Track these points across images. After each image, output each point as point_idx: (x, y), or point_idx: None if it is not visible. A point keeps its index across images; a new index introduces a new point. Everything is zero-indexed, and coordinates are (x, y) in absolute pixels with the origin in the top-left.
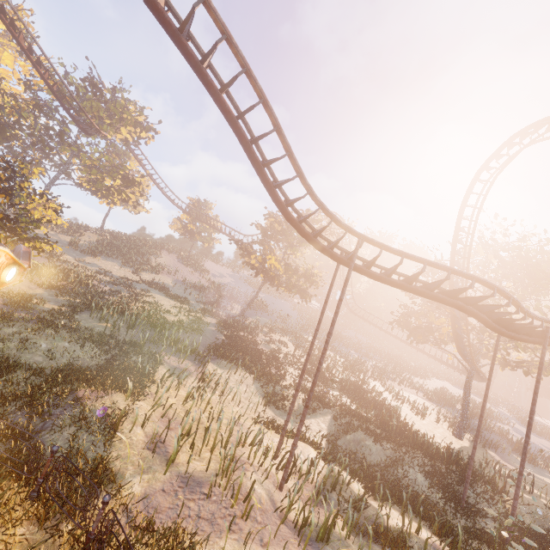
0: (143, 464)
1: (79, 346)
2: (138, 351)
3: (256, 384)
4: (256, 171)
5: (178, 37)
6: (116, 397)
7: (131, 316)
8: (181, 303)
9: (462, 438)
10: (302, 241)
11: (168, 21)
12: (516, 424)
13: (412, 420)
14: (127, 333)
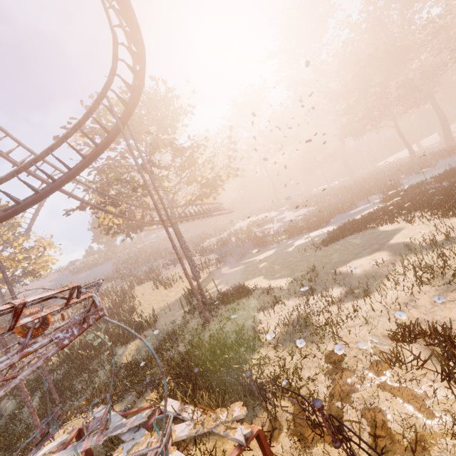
0: None
1: None
2: None
3: None
4: None
5: None
6: None
7: None
8: None
9: (199, 278)
10: None
11: None
12: (285, 214)
13: (154, 300)
14: None
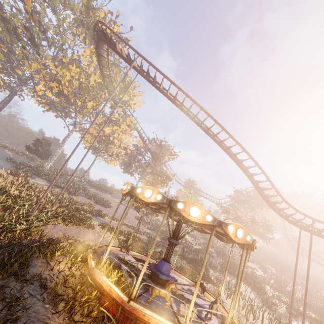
0: (241, 313)
1: (179, 259)
2: (197, 264)
3: (253, 292)
4: (258, 192)
5: (233, 157)
6: (210, 284)
7: (187, 245)
8: (193, 238)
9: None
10: (259, 206)
11: (230, 154)
12: None
13: None
14: (189, 254)
